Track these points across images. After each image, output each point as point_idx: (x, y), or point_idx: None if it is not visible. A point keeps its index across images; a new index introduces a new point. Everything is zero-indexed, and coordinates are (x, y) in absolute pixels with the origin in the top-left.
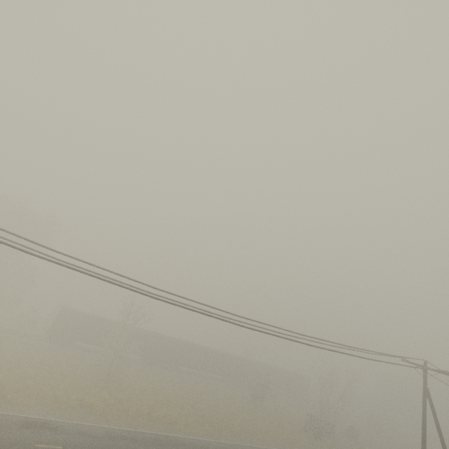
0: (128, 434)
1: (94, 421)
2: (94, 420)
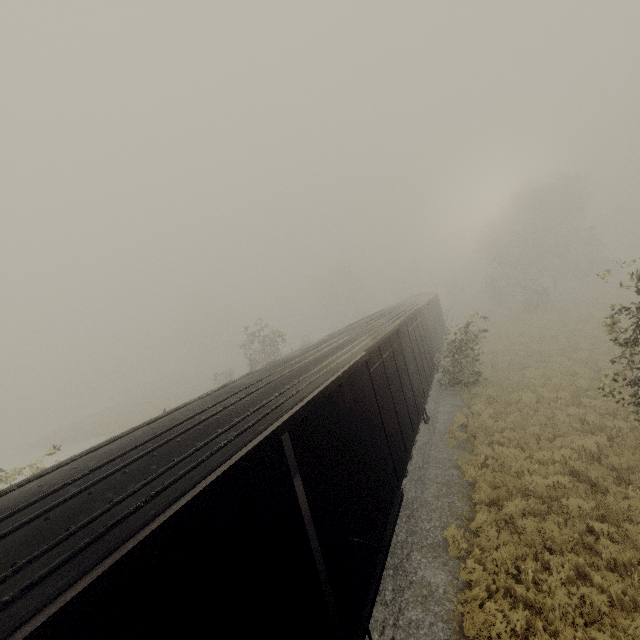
0: None
1: None
2: None
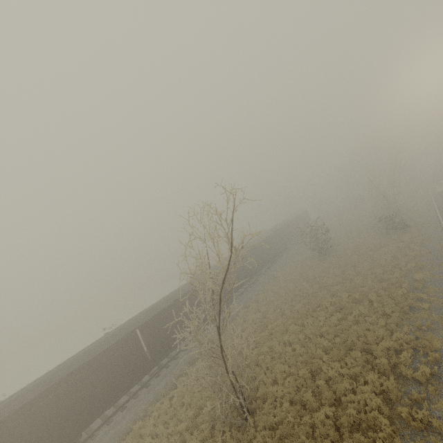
0: None
1: None
2: None
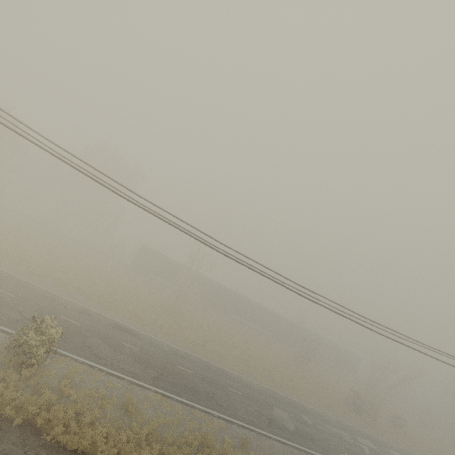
0: (186, 355)
1: (162, 338)
2: (162, 337)
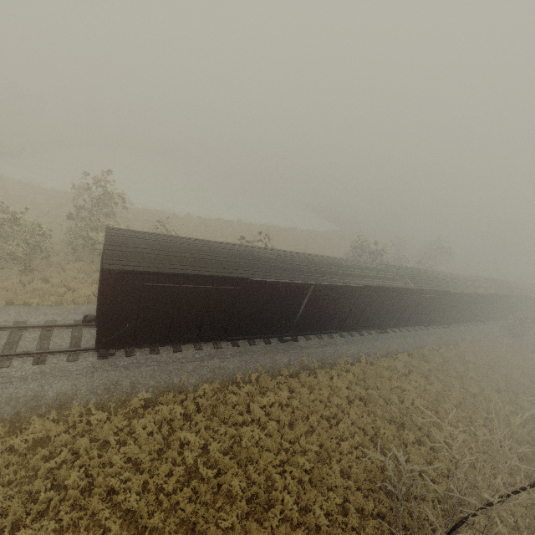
0: None
1: None
2: None
